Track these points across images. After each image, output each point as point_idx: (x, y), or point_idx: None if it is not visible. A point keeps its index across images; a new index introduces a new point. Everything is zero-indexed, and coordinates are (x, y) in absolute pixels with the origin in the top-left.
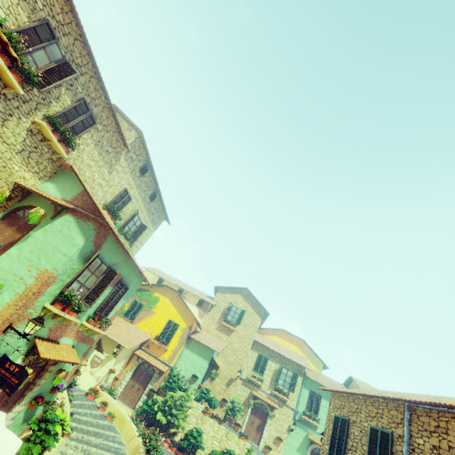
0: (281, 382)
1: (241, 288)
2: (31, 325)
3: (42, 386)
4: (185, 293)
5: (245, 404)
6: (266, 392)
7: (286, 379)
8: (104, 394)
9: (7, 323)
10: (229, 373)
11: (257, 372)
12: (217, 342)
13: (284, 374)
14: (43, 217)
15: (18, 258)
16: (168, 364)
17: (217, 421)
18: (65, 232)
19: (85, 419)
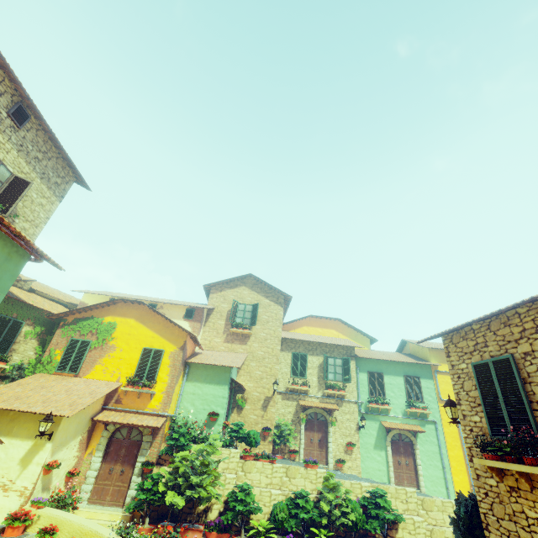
0: (331, 376)
1: (243, 277)
2: None
3: None
4: (162, 308)
5: (295, 422)
6: (316, 395)
7: (337, 371)
8: (45, 512)
9: None
10: (261, 392)
11: (297, 377)
12: (231, 357)
13: (331, 365)
14: None
15: None
16: (162, 414)
17: (267, 460)
18: None
19: None
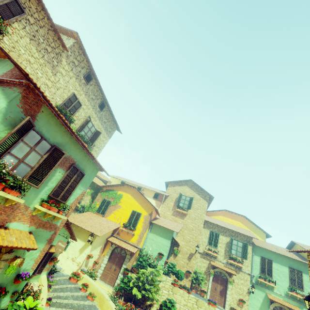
0: (233, 252)
1: (186, 180)
2: None
3: None
4: (143, 190)
5: (206, 273)
6: (222, 261)
7: (238, 249)
8: (85, 276)
9: None
10: (188, 249)
11: (211, 246)
12: (174, 224)
13: (234, 245)
14: None
15: None
16: (136, 246)
17: (186, 290)
18: None
19: (66, 302)
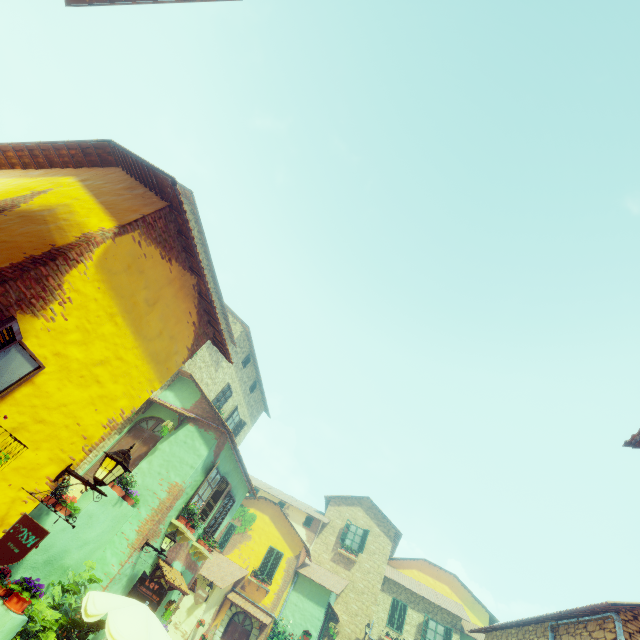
0: None
1: (360, 497)
2: (167, 540)
3: None
4: (288, 508)
5: None
6: None
7: (436, 639)
8: None
9: (145, 539)
10: (353, 630)
11: (392, 629)
12: (333, 579)
13: (431, 630)
14: (172, 430)
15: (149, 472)
16: (270, 613)
17: None
18: (189, 442)
19: None
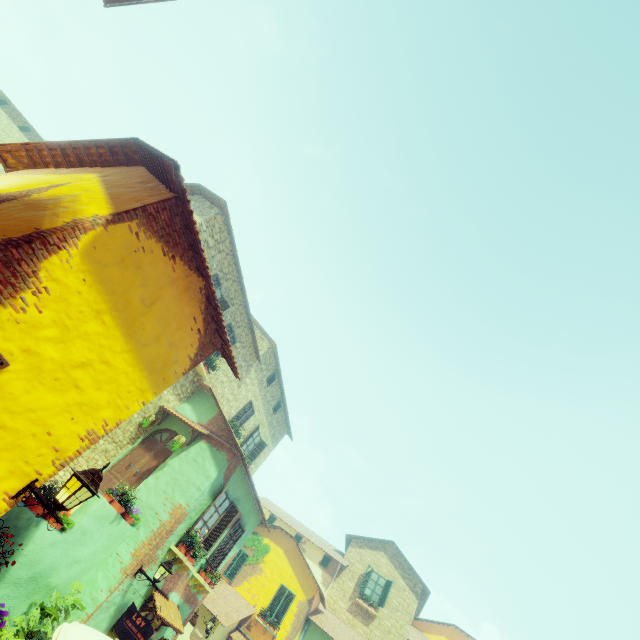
0: None
1: (385, 541)
2: (162, 569)
3: None
4: (305, 543)
5: None
6: None
7: None
8: None
9: (140, 564)
10: None
11: None
12: (348, 634)
13: None
14: (183, 446)
15: (154, 489)
16: None
17: None
18: (200, 461)
19: None
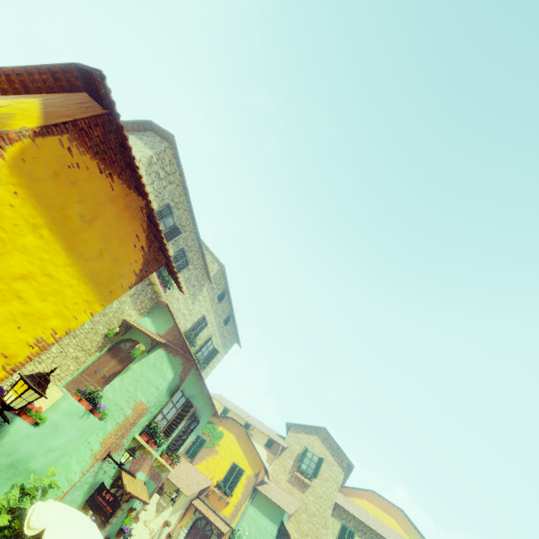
0: None
1: (318, 427)
2: (126, 455)
3: (112, 525)
4: (253, 430)
5: None
6: None
7: None
8: None
9: (108, 451)
10: None
11: None
12: (288, 499)
13: None
14: (143, 353)
15: (119, 389)
16: (229, 523)
17: None
18: (158, 365)
19: None
